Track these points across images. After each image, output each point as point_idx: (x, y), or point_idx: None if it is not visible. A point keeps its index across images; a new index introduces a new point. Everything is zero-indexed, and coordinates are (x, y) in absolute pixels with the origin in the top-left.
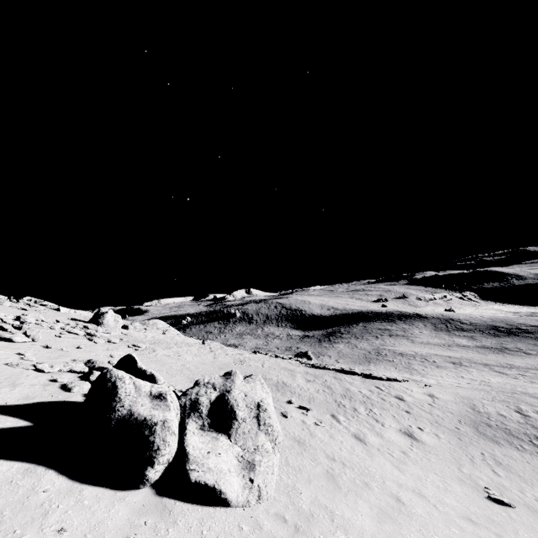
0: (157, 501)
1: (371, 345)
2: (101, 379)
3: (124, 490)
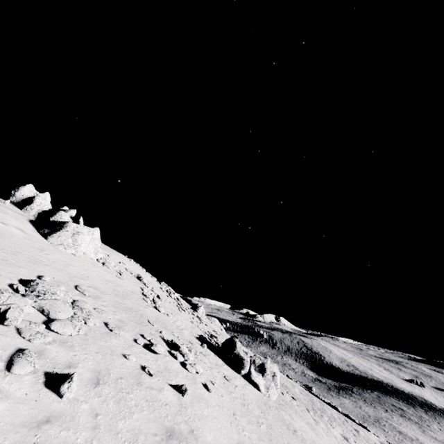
0: (243, 379)
1: (376, 413)
2: (232, 339)
3: (235, 372)
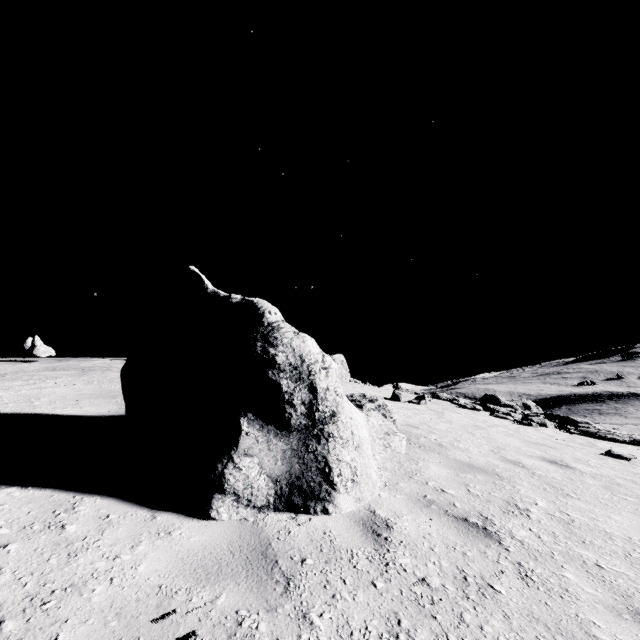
0: None
1: None
2: (492, 396)
3: None
